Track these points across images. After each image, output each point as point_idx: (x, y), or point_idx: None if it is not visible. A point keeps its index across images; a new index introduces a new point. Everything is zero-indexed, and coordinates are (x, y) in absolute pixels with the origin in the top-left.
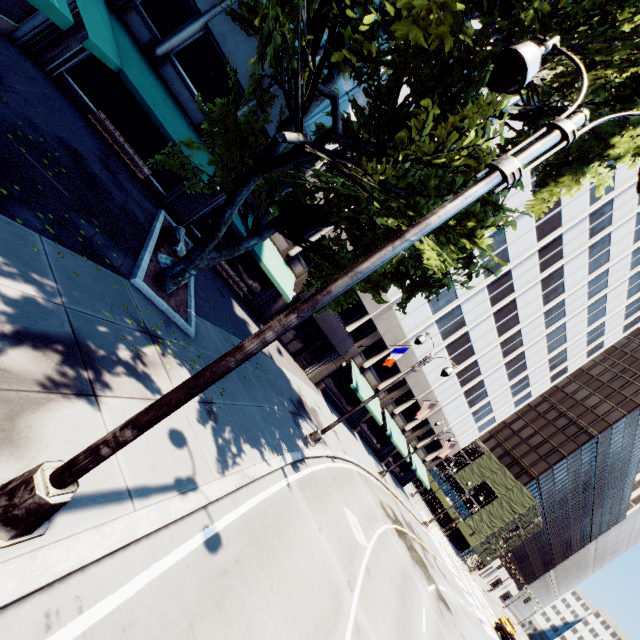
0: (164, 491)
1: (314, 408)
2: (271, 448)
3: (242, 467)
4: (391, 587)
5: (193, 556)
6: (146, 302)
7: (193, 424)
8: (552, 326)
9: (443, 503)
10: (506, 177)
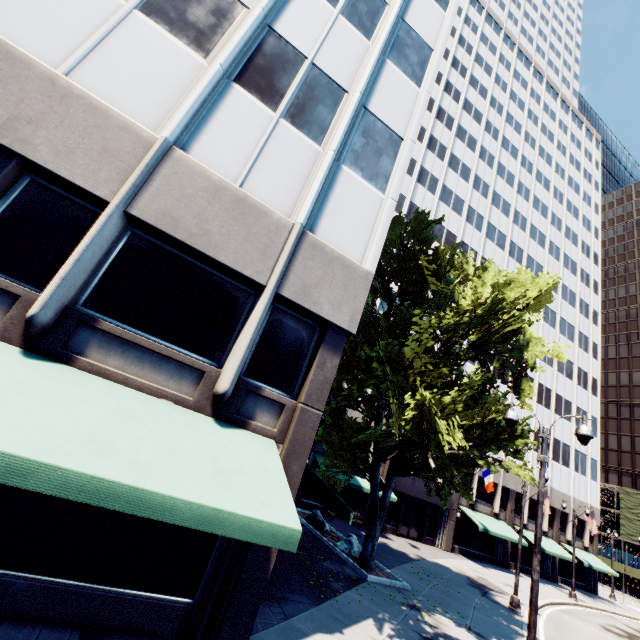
0: None
1: (479, 576)
2: (515, 634)
3: None
4: None
5: None
6: (384, 587)
7: None
8: (553, 362)
9: None
10: (547, 462)
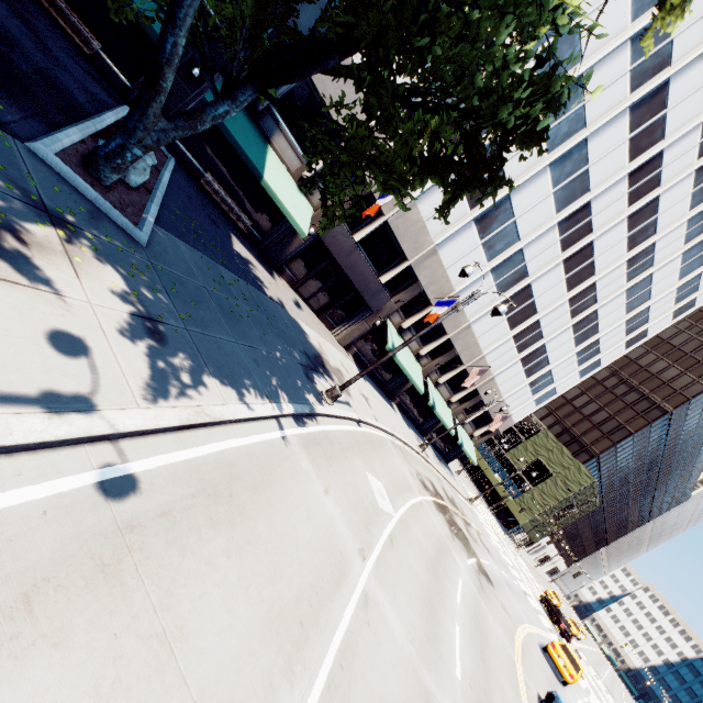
0: (7, 402)
1: (339, 369)
2: (260, 393)
3: (200, 403)
4: (421, 558)
5: (65, 500)
6: (55, 179)
7: (112, 336)
8: (635, 278)
9: (492, 482)
10: None
